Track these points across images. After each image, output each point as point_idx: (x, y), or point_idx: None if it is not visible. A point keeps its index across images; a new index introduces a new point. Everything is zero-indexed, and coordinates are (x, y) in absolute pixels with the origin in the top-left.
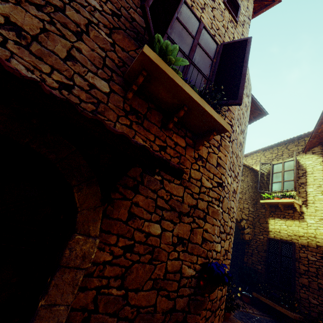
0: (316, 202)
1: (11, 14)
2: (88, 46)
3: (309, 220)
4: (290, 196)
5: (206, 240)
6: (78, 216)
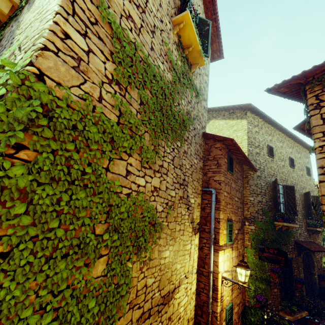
0: None
1: (299, 231)
2: (303, 228)
3: None
4: None
5: (323, 255)
6: (313, 259)
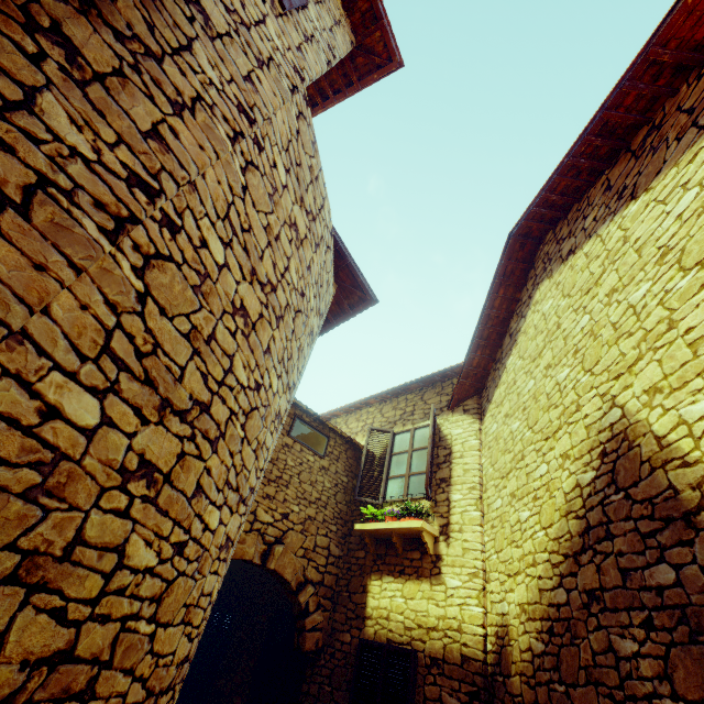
0: (465, 528)
1: None
2: None
3: (451, 578)
4: (418, 512)
5: None
6: None
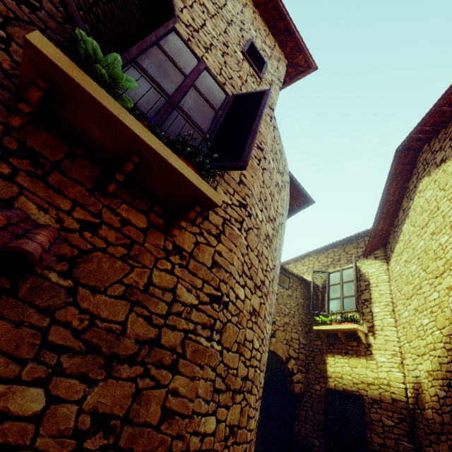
0: (385, 328)
1: None
2: None
3: (379, 356)
4: (352, 320)
5: (173, 415)
6: None
